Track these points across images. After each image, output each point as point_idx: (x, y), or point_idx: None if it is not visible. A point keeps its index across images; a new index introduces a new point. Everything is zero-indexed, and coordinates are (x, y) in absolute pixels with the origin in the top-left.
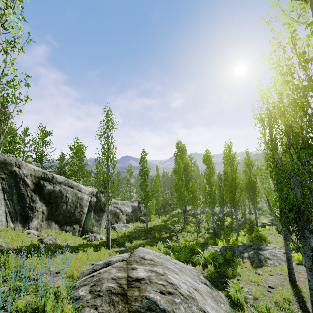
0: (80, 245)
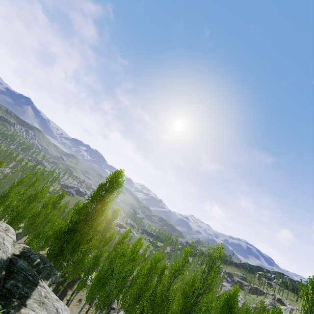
0: None
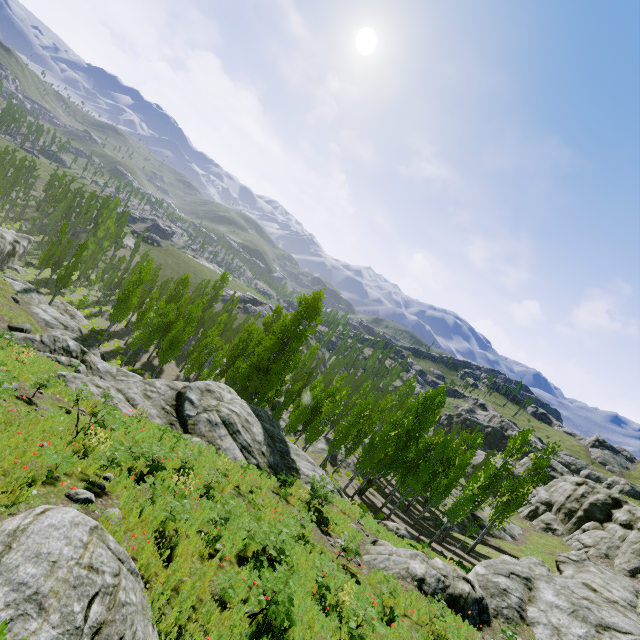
0: None
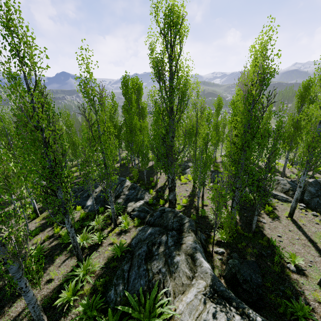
0: None
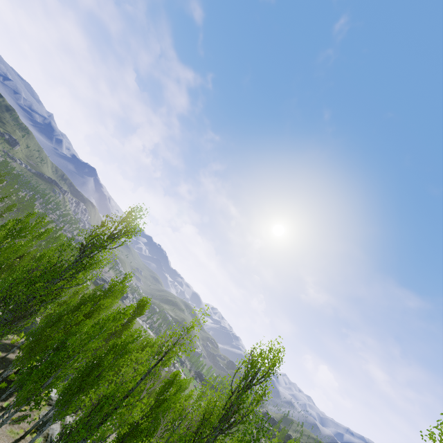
0: None
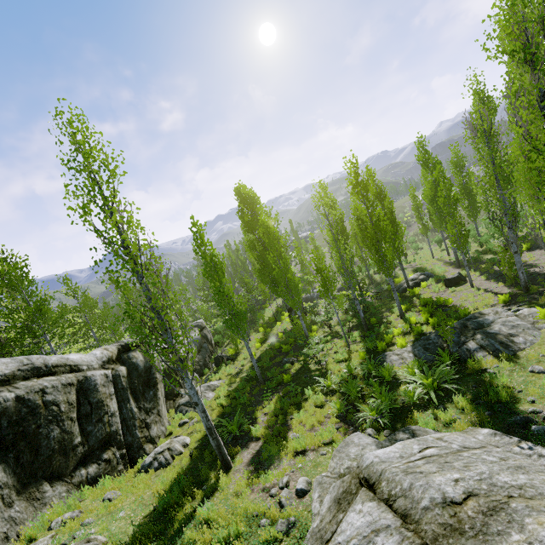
0: (163, 504)
